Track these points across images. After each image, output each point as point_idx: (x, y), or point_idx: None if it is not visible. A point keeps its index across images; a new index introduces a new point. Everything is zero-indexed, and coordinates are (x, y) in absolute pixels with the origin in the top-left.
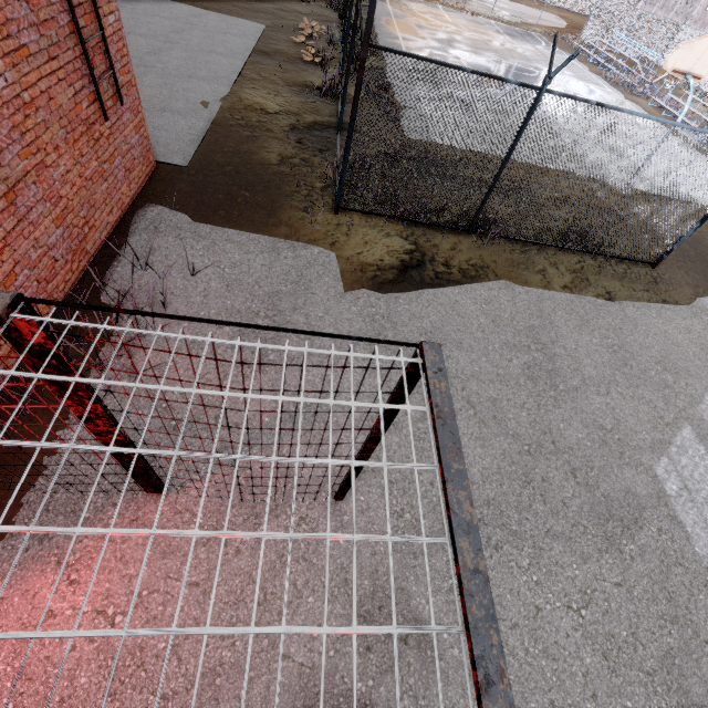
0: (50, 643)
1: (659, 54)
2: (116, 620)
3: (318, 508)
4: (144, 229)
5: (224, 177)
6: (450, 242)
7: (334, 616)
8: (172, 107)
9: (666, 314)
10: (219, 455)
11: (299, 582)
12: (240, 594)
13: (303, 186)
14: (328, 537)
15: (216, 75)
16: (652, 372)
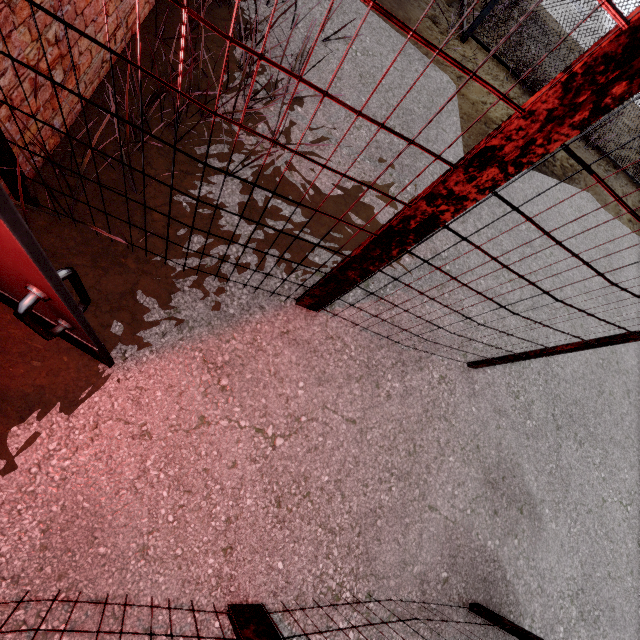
0: (206, 454)
1: None
2: (277, 442)
3: (454, 370)
4: None
5: None
6: None
7: (470, 479)
8: None
9: None
10: None
11: (441, 440)
12: (393, 441)
13: None
14: None
15: None
16: None
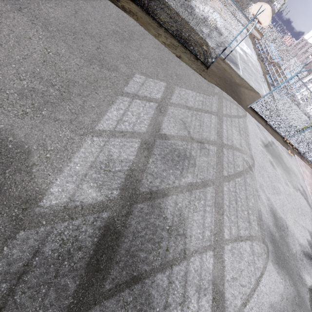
0: None
1: (283, 64)
2: None
3: None
4: None
5: None
6: (128, 0)
7: None
8: None
9: (196, 75)
10: None
11: None
12: None
13: None
14: None
15: None
16: (170, 71)
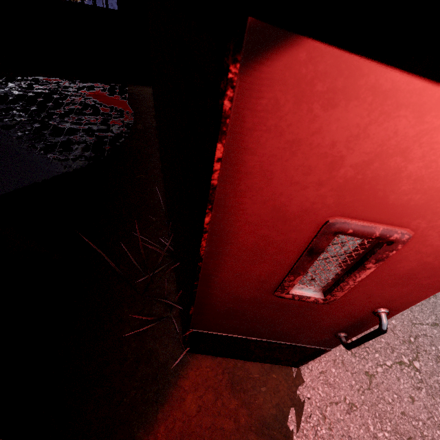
0: (392, 400)
1: None
2: (416, 366)
3: None
4: None
5: None
6: None
7: None
8: None
9: None
10: None
11: None
12: None
13: None
14: None
15: None
16: None
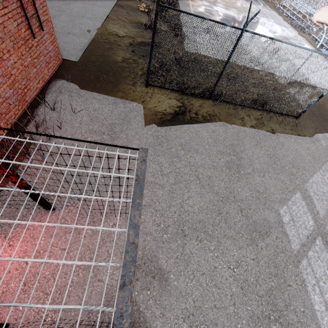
0: None
1: None
2: (28, 262)
3: (122, 220)
4: (54, 91)
5: (94, 67)
6: (199, 103)
7: None
8: (72, 32)
9: (298, 141)
10: (33, 191)
11: (110, 250)
12: (83, 254)
13: (132, 73)
14: (74, 226)
15: (95, 16)
16: (286, 167)
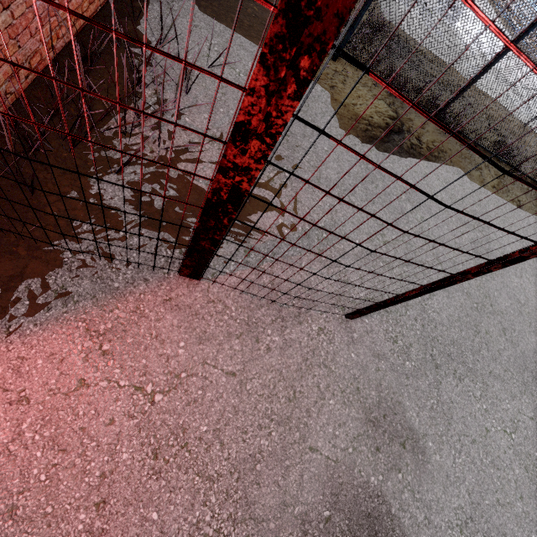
0: (84, 414)
1: None
2: (156, 398)
3: (333, 322)
4: None
5: None
6: (421, 121)
7: (351, 419)
8: None
9: None
10: None
11: (321, 385)
12: (273, 389)
13: None
14: None
15: None
16: None
